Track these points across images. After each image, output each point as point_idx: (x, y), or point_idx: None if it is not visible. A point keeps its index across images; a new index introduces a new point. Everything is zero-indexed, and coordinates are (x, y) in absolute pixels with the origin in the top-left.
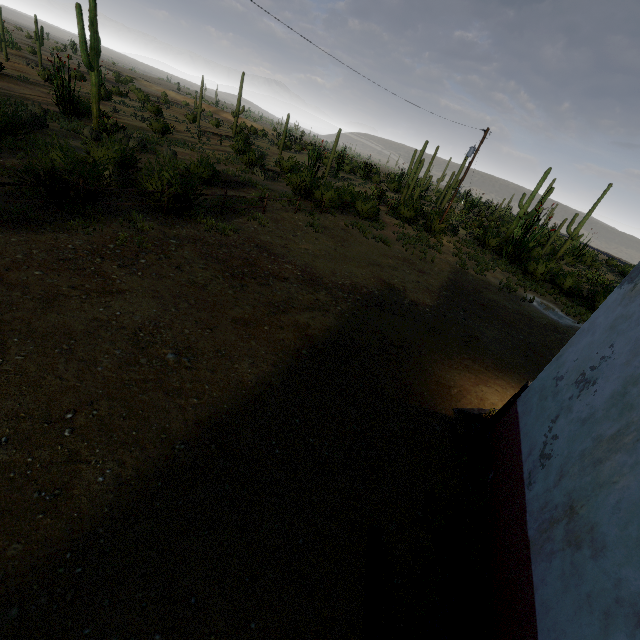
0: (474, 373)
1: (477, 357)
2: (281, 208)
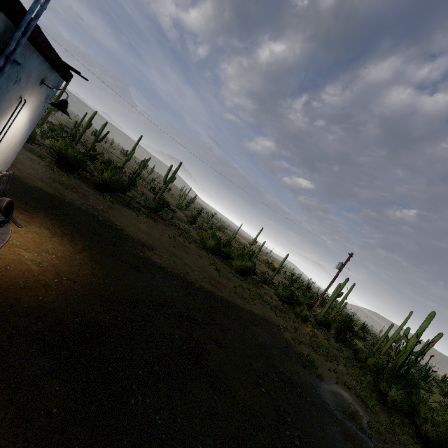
0: (66, 236)
1: (99, 253)
2: (175, 233)
